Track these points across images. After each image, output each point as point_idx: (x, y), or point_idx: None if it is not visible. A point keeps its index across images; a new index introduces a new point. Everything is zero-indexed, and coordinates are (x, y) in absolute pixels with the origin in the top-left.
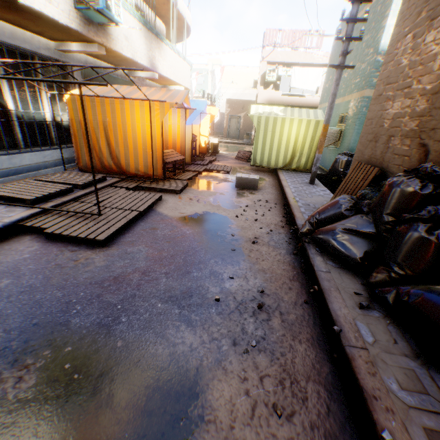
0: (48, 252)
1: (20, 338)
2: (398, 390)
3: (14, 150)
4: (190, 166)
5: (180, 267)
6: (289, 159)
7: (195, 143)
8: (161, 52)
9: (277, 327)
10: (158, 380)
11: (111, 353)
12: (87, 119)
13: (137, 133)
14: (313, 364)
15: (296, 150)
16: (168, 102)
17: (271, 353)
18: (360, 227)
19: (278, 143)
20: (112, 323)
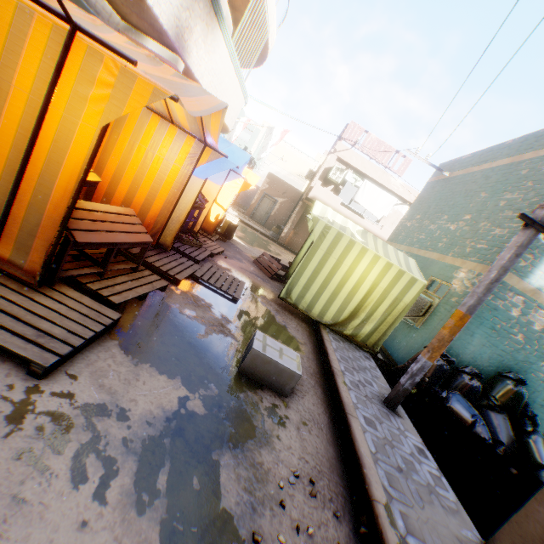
0: None
1: None
2: None
3: None
4: (166, 253)
5: None
6: (345, 315)
7: (200, 211)
8: (209, 36)
9: None
10: None
11: None
12: None
13: (4, 116)
14: None
15: (363, 307)
16: (149, 81)
17: None
18: None
19: (340, 283)
20: None
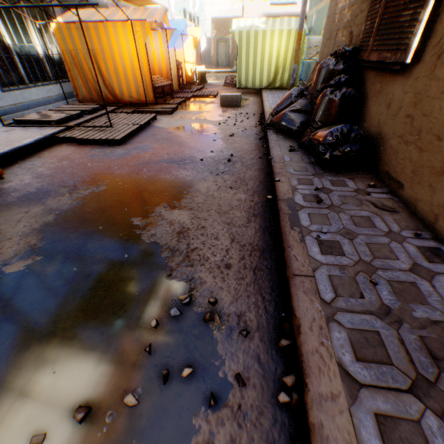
0: (83, 150)
1: (89, 178)
2: (292, 172)
3: (22, 86)
4: (179, 94)
5: (176, 150)
6: (272, 77)
7: (181, 71)
8: None
9: (238, 167)
10: (169, 184)
11: (142, 179)
12: (77, 49)
13: (124, 59)
14: (255, 176)
15: (279, 66)
16: (147, 22)
17: (232, 175)
18: (301, 107)
19: (261, 60)
20: (138, 171)
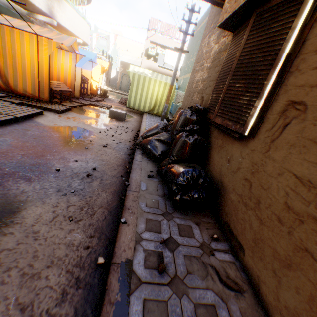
0: None
1: None
2: (144, 207)
3: None
4: (79, 99)
5: (38, 152)
6: (152, 106)
7: (87, 84)
8: (61, 6)
9: (94, 185)
10: None
11: None
12: None
13: (26, 60)
14: (108, 201)
15: (157, 101)
16: (55, 41)
17: (83, 196)
18: (164, 138)
19: (146, 94)
20: None
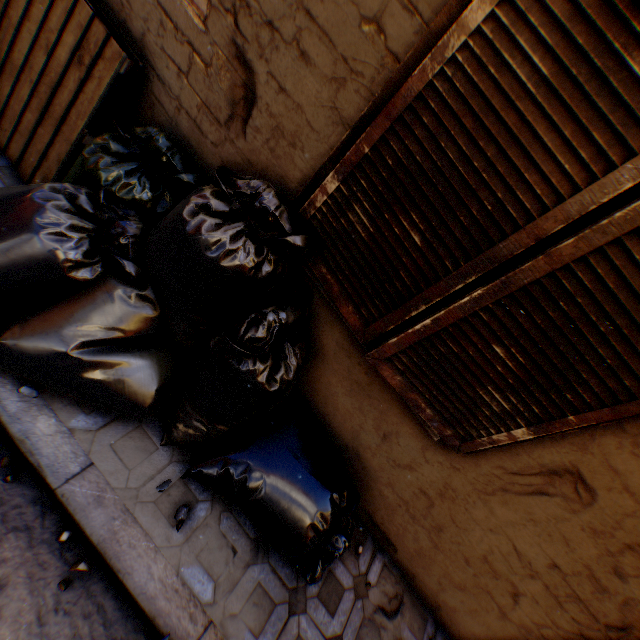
0: None
1: None
2: None
3: None
4: None
5: None
6: None
7: None
8: None
9: None
10: None
11: None
12: None
13: None
14: None
15: None
16: None
17: None
18: (134, 331)
19: None
20: None
